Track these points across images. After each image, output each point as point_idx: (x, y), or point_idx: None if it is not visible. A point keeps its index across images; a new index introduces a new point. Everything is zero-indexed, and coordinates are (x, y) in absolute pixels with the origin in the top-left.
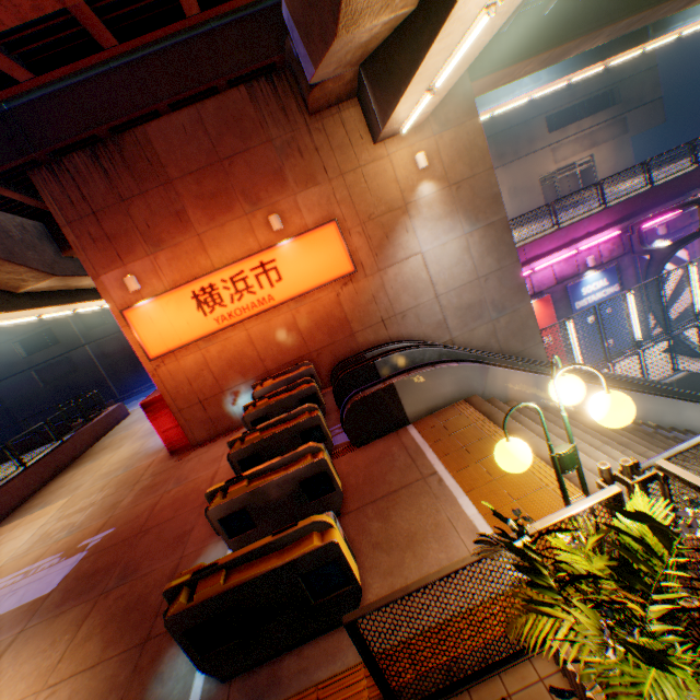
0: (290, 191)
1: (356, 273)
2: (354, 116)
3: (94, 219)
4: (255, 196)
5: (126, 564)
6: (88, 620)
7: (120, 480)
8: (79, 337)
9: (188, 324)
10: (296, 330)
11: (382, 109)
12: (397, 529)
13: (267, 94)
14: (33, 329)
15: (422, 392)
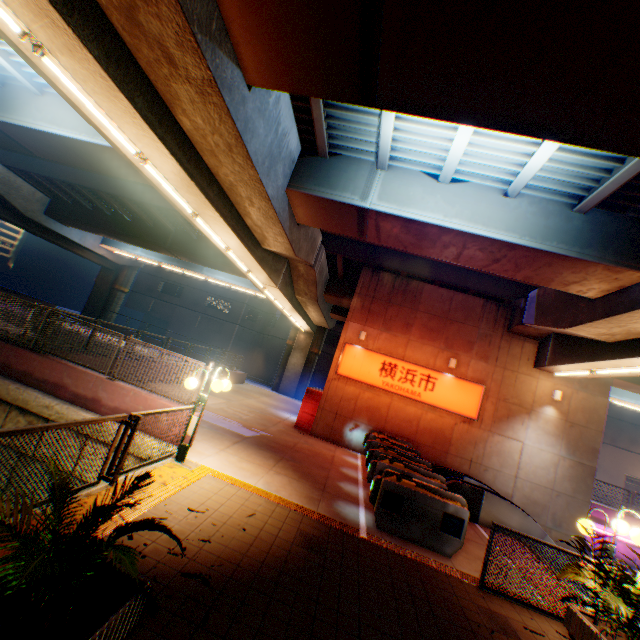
0: (469, 354)
1: (474, 420)
2: (530, 347)
3: (370, 299)
4: (450, 343)
5: (292, 455)
6: (281, 461)
7: (261, 415)
8: (239, 318)
9: (368, 372)
10: (416, 422)
11: (553, 358)
12: (470, 549)
13: (491, 309)
14: (224, 296)
15: (496, 511)
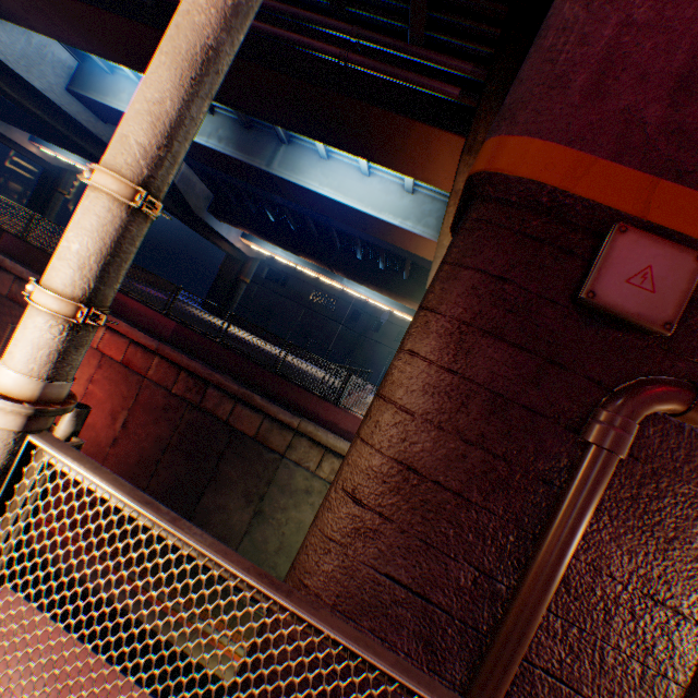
0: None
1: None
2: None
3: None
4: None
5: None
6: None
7: None
8: (343, 317)
9: None
10: None
11: None
12: None
13: None
14: (330, 293)
15: None
